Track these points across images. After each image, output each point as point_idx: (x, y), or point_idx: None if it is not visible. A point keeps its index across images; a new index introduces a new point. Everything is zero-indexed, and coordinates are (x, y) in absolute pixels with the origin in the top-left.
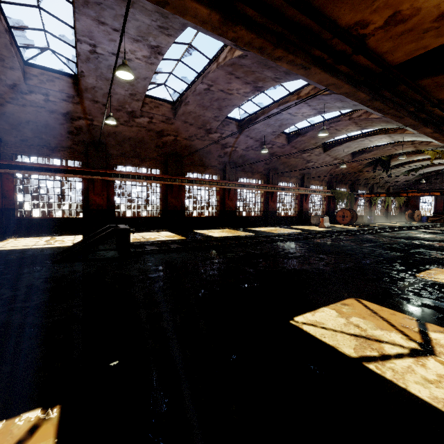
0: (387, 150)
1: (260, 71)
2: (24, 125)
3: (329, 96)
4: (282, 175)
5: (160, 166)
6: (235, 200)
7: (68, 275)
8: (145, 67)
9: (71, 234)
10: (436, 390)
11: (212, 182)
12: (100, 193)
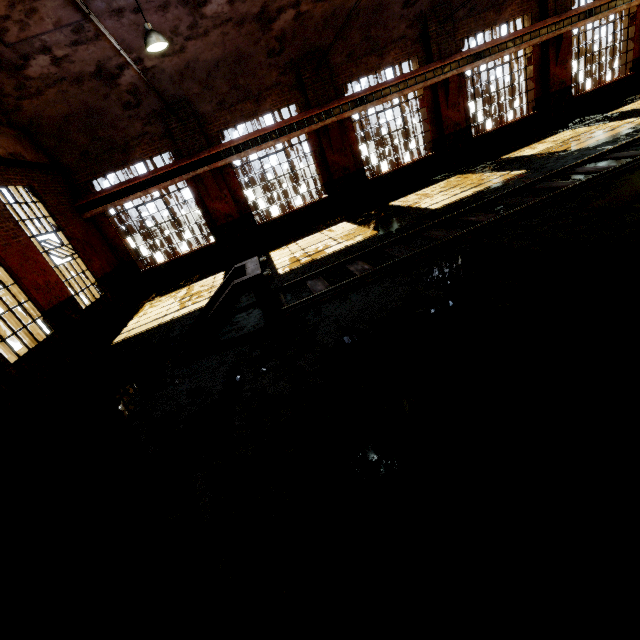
0: None
1: None
2: (67, 128)
3: None
4: None
5: (292, 95)
6: (463, 103)
7: (184, 406)
8: None
9: (211, 273)
10: None
11: (404, 83)
12: (219, 196)
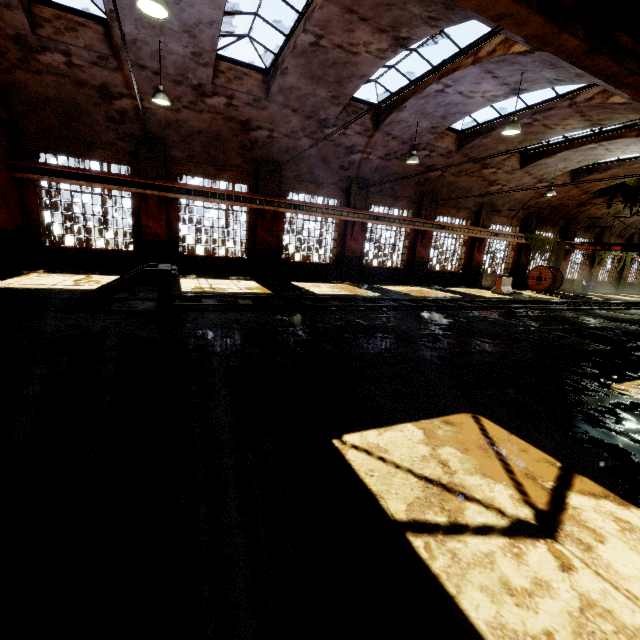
0: (638, 168)
1: (400, 3)
2: (44, 106)
3: (531, 55)
4: (445, 204)
5: (248, 179)
6: (362, 241)
7: (62, 330)
8: (207, 1)
9: (116, 274)
10: (511, 612)
11: (327, 210)
12: (156, 217)
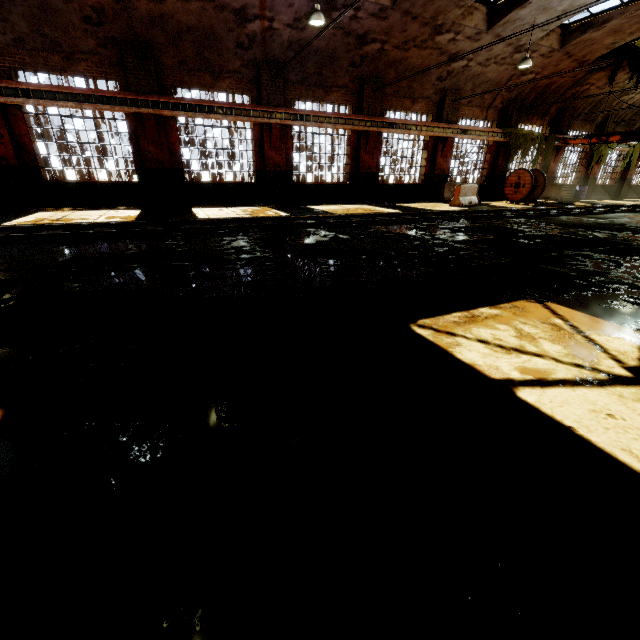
0: None
1: None
2: None
3: None
4: (395, 93)
5: (113, 71)
6: (289, 151)
7: None
8: None
9: None
10: None
11: (230, 110)
12: None
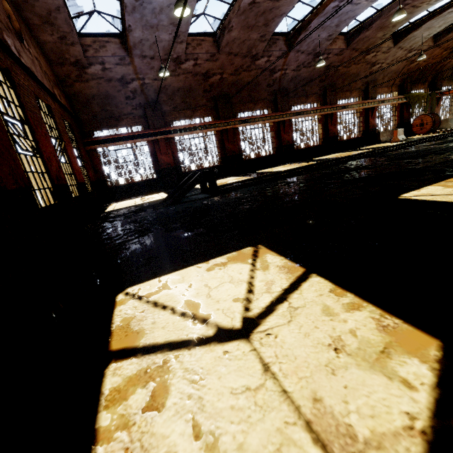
0: None
1: None
2: (91, 101)
3: None
4: (341, 90)
5: (211, 112)
6: (291, 133)
7: (185, 209)
8: None
9: (153, 194)
10: None
11: (265, 118)
12: (165, 152)
